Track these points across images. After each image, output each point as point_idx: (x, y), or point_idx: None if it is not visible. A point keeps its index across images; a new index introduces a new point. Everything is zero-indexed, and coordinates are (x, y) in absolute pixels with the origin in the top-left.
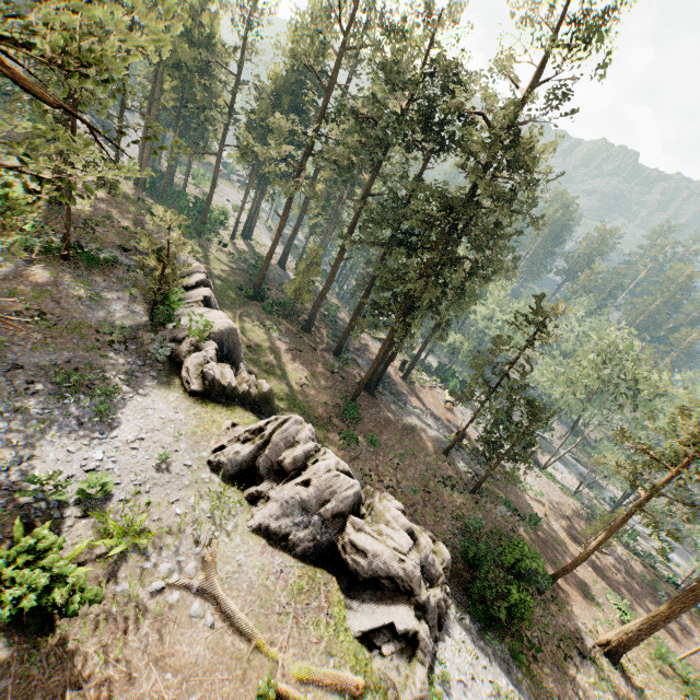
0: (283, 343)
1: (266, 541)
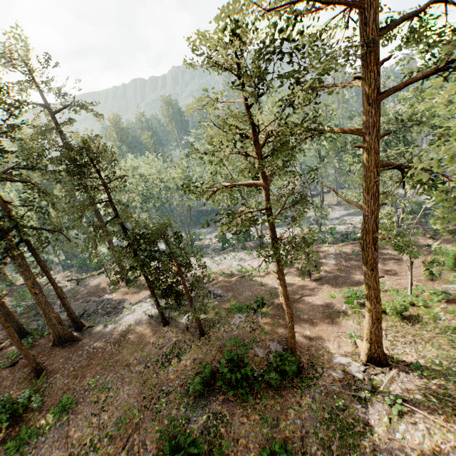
0: None
1: None
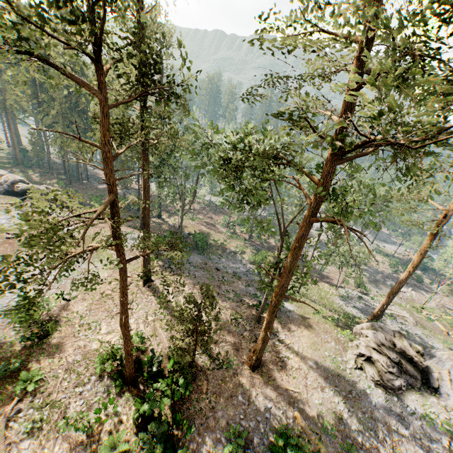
0: (36, 175)
1: None
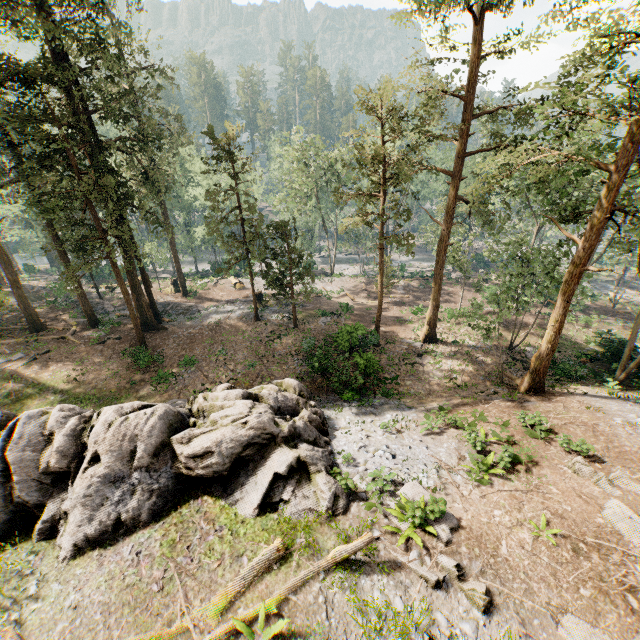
0: (18, 362)
1: (99, 550)
